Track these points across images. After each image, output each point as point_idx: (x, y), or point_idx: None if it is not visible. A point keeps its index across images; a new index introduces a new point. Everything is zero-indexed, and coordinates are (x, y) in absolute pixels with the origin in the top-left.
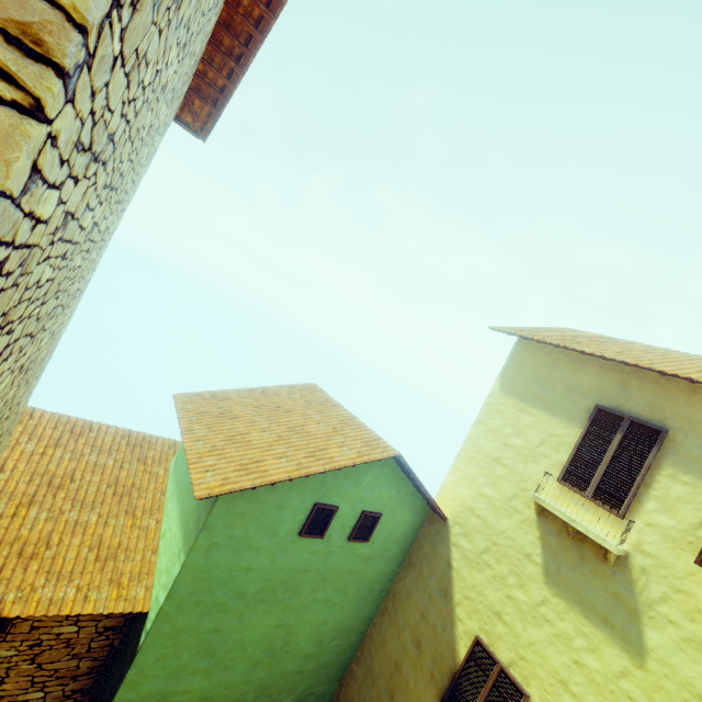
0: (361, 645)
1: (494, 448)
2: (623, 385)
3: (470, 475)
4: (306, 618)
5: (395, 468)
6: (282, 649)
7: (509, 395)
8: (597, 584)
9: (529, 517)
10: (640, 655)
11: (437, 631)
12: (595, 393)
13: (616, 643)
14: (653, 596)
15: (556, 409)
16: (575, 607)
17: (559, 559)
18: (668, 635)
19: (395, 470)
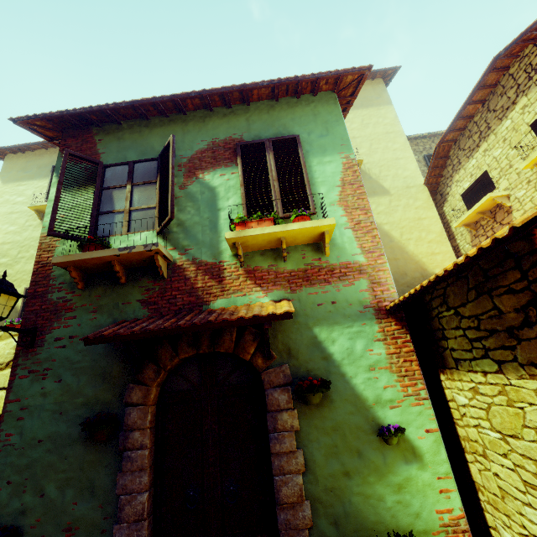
0: None
1: (8, 209)
2: None
3: None
4: None
5: None
6: None
7: (9, 183)
8: None
9: (37, 224)
10: None
11: None
12: (51, 163)
13: None
14: None
15: (36, 177)
16: None
17: None
18: None
19: None
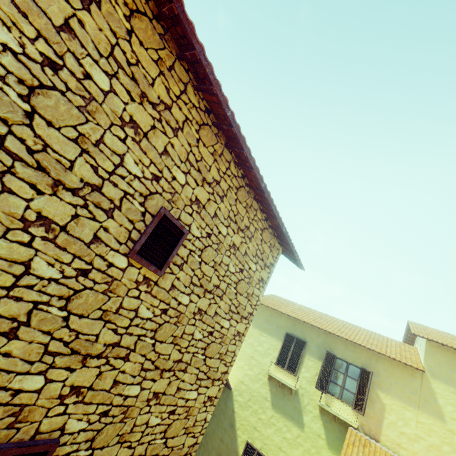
0: None
1: (250, 352)
2: (294, 325)
3: (241, 365)
4: None
5: None
6: None
7: (256, 328)
8: (289, 403)
9: (265, 381)
10: (302, 427)
11: (229, 446)
12: (285, 327)
13: (296, 425)
14: (305, 403)
15: (273, 334)
16: (282, 415)
17: (277, 397)
18: (309, 416)
19: None
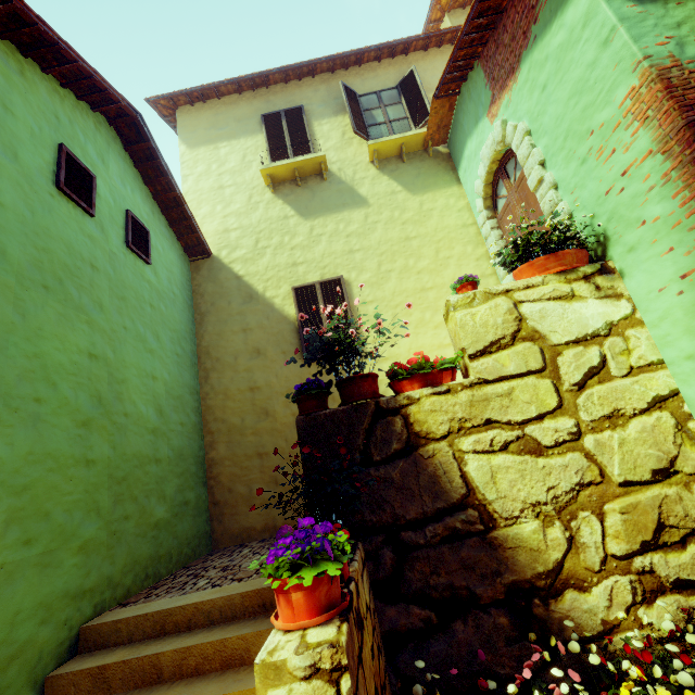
0: (204, 430)
1: (213, 183)
2: (267, 101)
3: (207, 213)
4: (126, 358)
5: (136, 175)
6: (116, 408)
7: (198, 146)
8: (328, 194)
9: (269, 198)
10: (365, 203)
11: (264, 325)
12: (255, 113)
13: (355, 208)
14: (351, 175)
15: (239, 134)
16: (327, 214)
17: (303, 202)
18: (367, 184)
19: (137, 176)
